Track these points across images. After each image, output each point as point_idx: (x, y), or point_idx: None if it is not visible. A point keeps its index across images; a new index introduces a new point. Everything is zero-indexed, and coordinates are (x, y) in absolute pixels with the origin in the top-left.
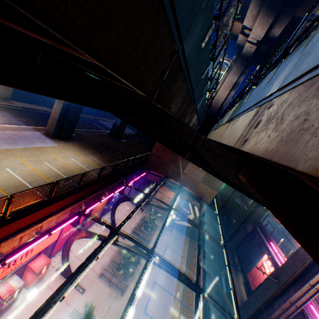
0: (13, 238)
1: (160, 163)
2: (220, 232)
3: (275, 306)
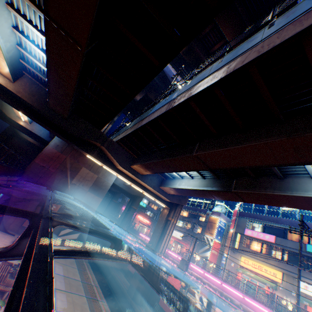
0: None
1: (45, 174)
2: None
3: None
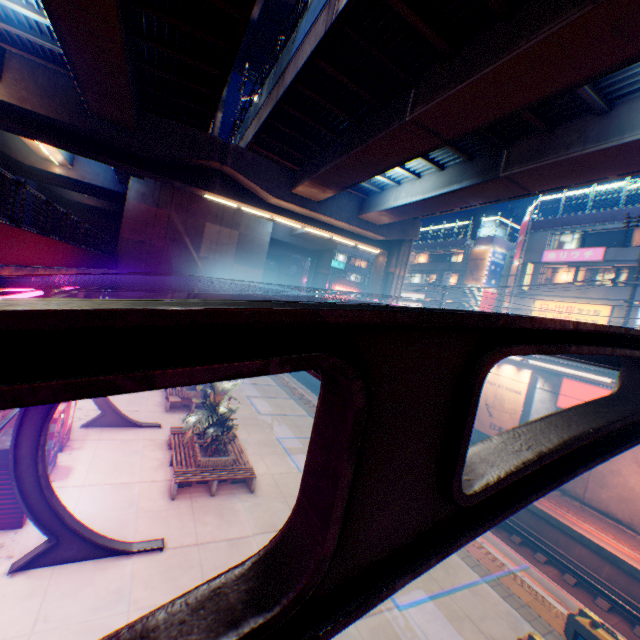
0: (45, 272)
1: (151, 255)
2: None
3: None
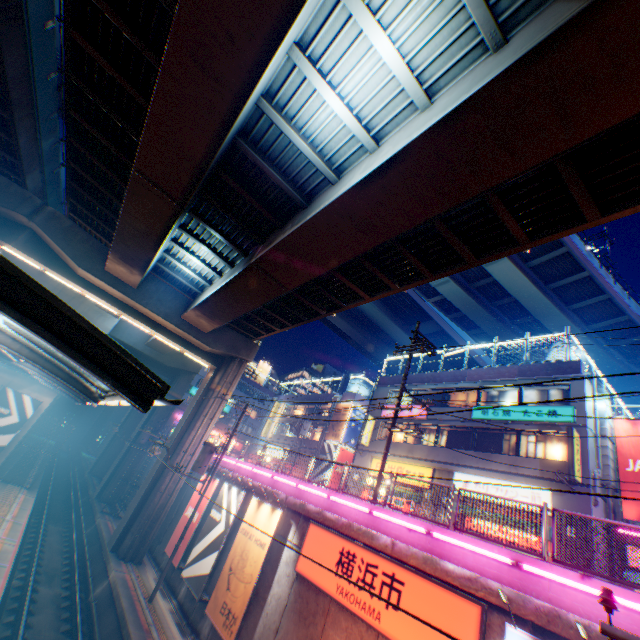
0: None
1: None
2: (90, 491)
3: (168, 470)
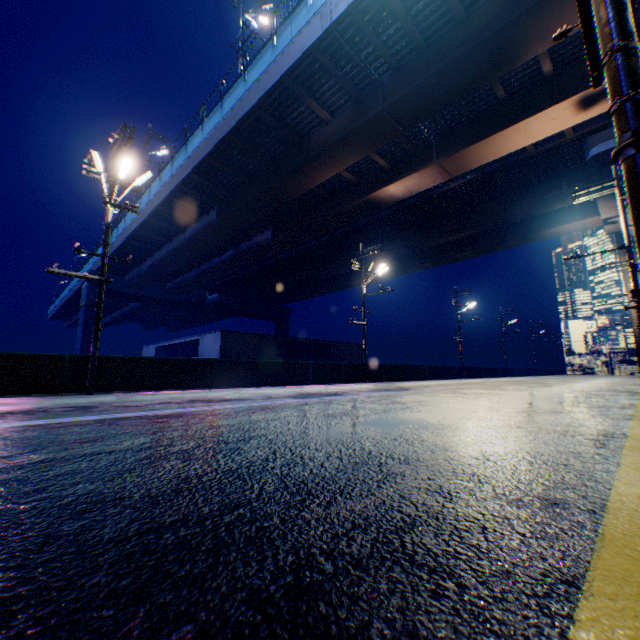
0: None
1: None
2: None
3: None
